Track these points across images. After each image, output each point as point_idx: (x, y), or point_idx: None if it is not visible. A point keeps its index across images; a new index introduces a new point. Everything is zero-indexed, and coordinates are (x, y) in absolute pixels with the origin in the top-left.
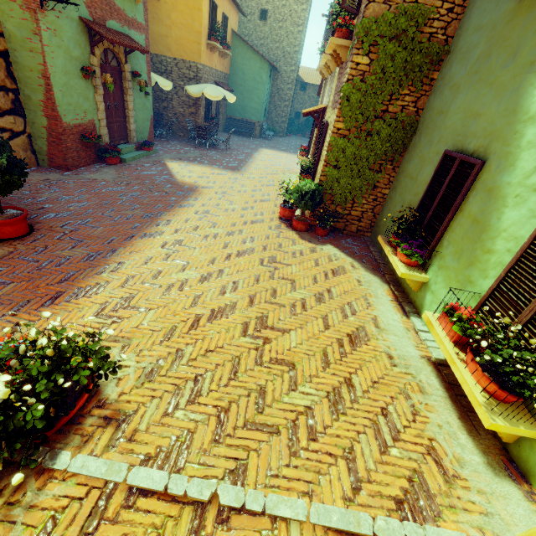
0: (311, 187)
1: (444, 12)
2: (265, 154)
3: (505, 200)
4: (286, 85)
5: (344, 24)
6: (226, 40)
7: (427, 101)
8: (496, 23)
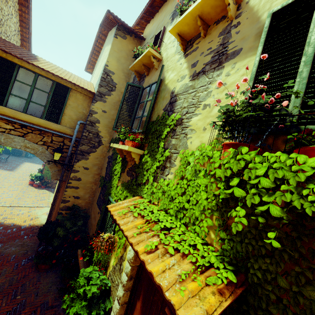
0: (39, 175)
1: None
2: (27, 165)
3: None
4: None
5: None
6: None
7: None
8: None
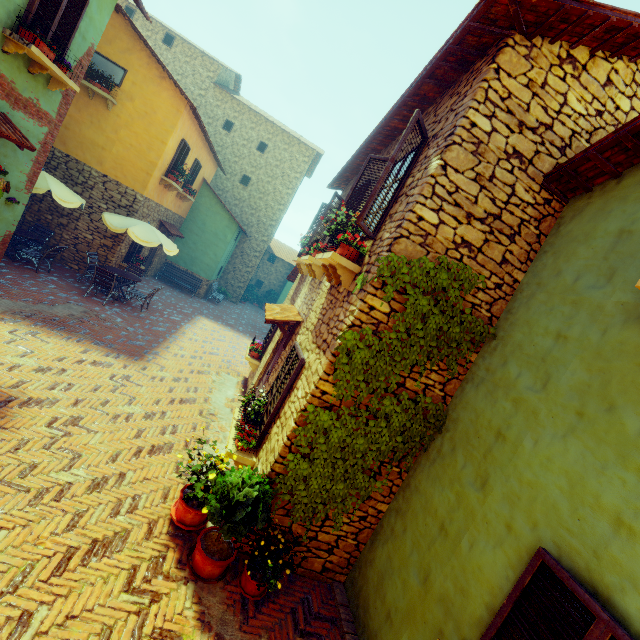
0: (251, 492)
1: (491, 285)
2: (201, 328)
3: None
4: (254, 252)
5: (353, 242)
6: (192, 185)
7: (460, 388)
8: (603, 350)
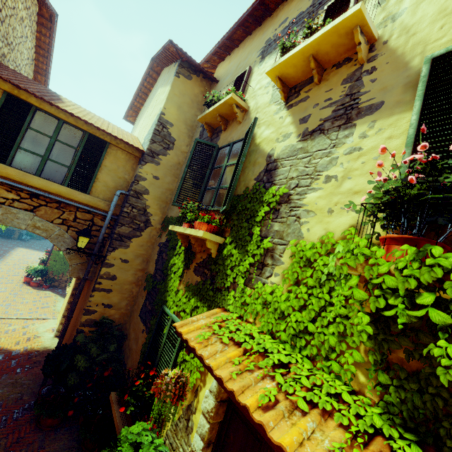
0: (42, 268)
1: None
2: (20, 251)
3: None
4: None
5: None
6: None
7: None
8: None
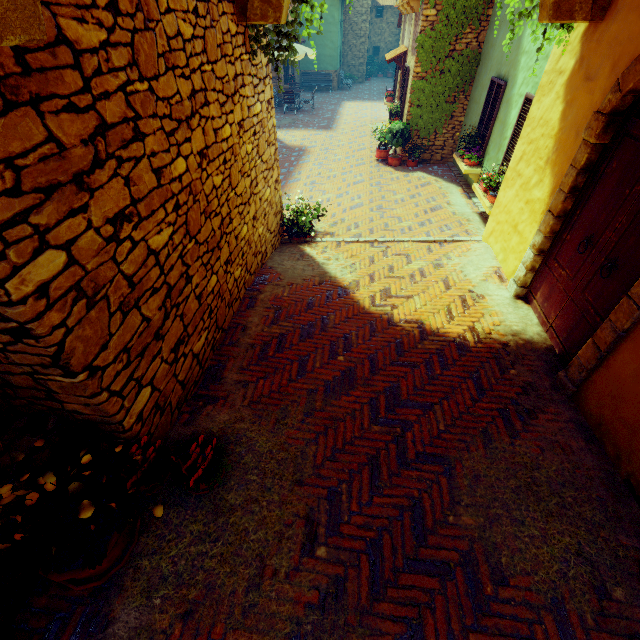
0: (400, 126)
1: None
2: (349, 108)
3: (512, 105)
4: (360, 17)
5: None
6: None
7: (486, 35)
8: None
